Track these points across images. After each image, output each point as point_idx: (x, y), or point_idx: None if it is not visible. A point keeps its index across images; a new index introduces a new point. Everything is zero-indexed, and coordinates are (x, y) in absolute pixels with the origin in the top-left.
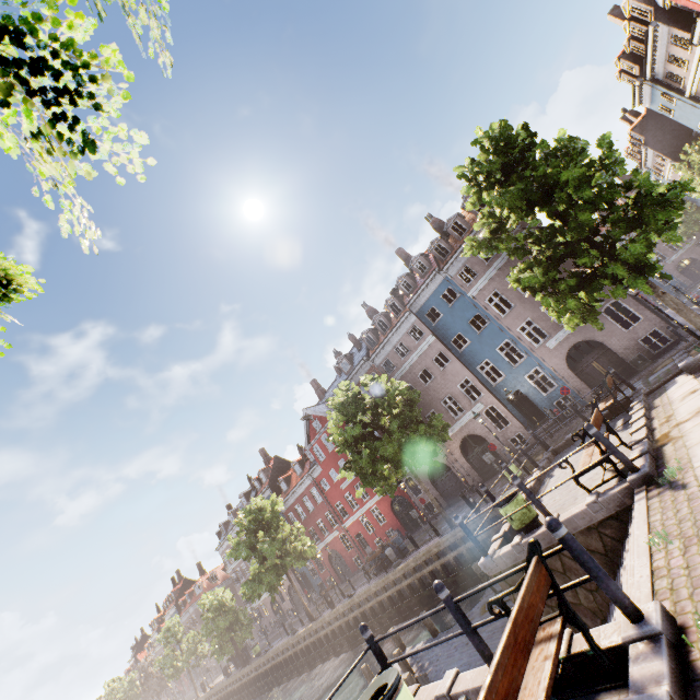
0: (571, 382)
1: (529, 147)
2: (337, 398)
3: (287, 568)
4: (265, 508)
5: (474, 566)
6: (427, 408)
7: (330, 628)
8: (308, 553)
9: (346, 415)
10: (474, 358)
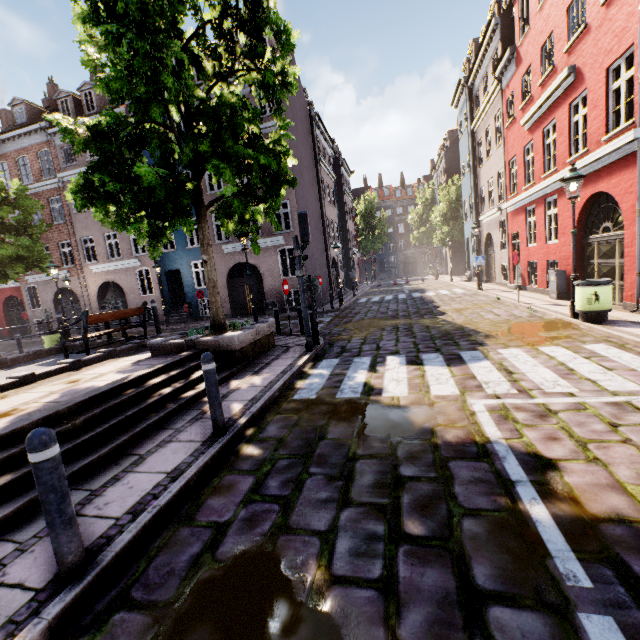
0: (222, 291)
1: None
2: None
3: None
4: None
5: None
6: (87, 231)
7: None
8: None
9: None
10: None
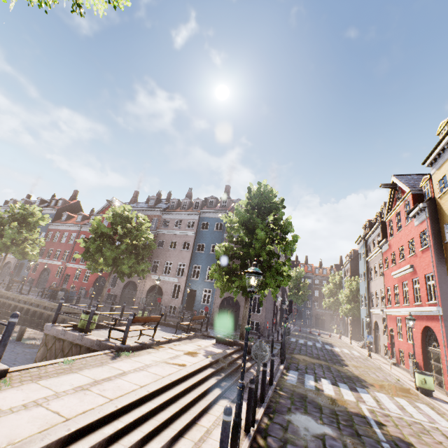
0: (215, 309)
1: (277, 209)
2: (118, 209)
3: (9, 251)
4: (36, 215)
5: None
6: (158, 257)
7: None
8: (29, 257)
9: (114, 220)
10: (197, 259)
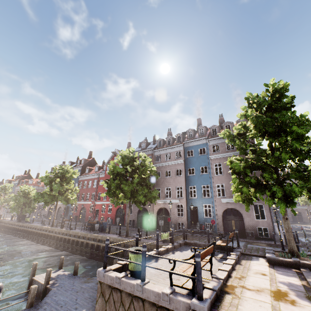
0: (218, 220)
1: (287, 109)
2: (125, 152)
3: (58, 200)
4: (69, 172)
5: (115, 260)
6: (158, 185)
7: (54, 234)
8: (71, 201)
9: (123, 161)
10: (191, 181)
